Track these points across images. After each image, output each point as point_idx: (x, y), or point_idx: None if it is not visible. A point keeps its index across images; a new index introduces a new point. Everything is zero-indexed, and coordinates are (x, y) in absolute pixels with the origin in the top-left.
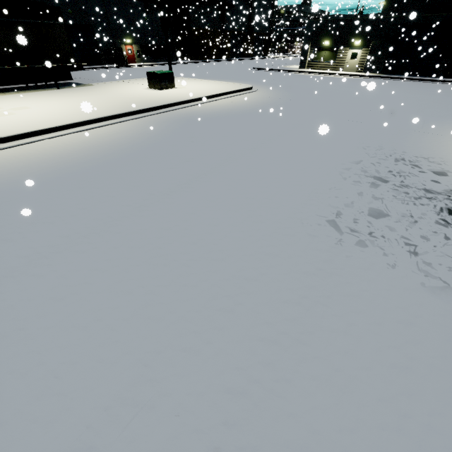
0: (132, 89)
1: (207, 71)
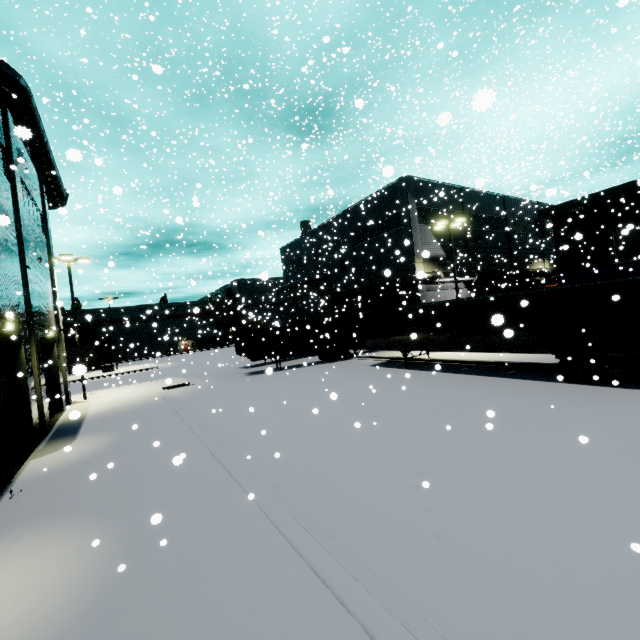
0: (94, 373)
1: (206, 354)
